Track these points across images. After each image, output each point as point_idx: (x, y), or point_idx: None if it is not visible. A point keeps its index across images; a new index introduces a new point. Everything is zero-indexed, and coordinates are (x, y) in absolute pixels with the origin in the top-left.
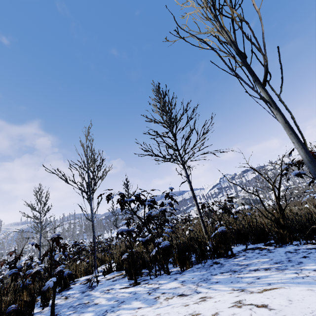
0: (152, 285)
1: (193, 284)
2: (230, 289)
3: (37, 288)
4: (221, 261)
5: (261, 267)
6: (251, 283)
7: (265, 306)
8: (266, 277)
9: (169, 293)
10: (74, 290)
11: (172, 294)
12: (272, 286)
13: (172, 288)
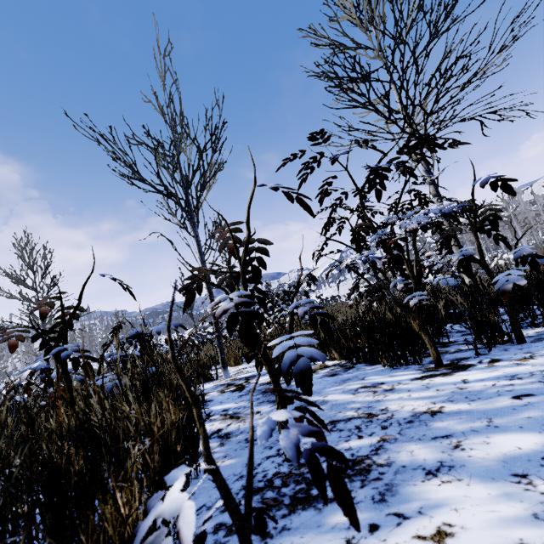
0: (541, 358)
1: None
2: None
3: None
4: None
5: None
6: None
7: None
8: None
9: None
10: (227, 403)
11: None
12: None
13: None
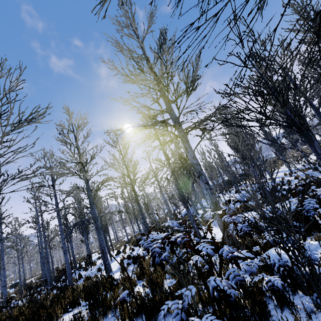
0: None
1: None
2: None
3: None
4: None
5: None
6: None
7: None
8: None
9: None
10: None
11: None
12: None
13: None
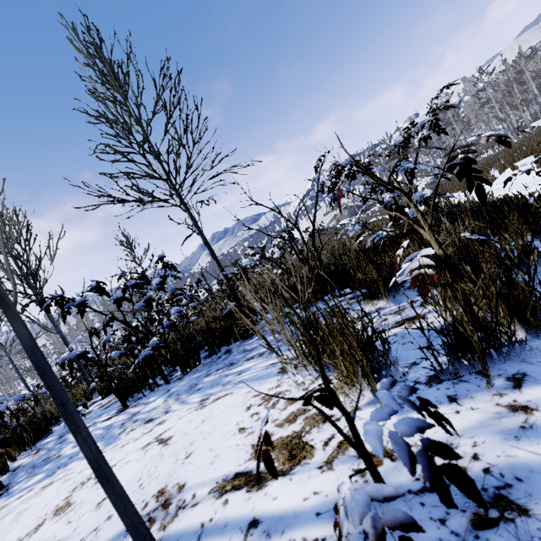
0: (138, 407)
1: (175, 397)
2: (201, 399)
3: None
4: (235, 347)
5: (259, 352)
6: (226, 385)
7: (168, 440)
8: (248, 370)
9: (141, 419)
10: (53, 436)
11: (141, 421)
12: (231, 390)
13: (150, 410)
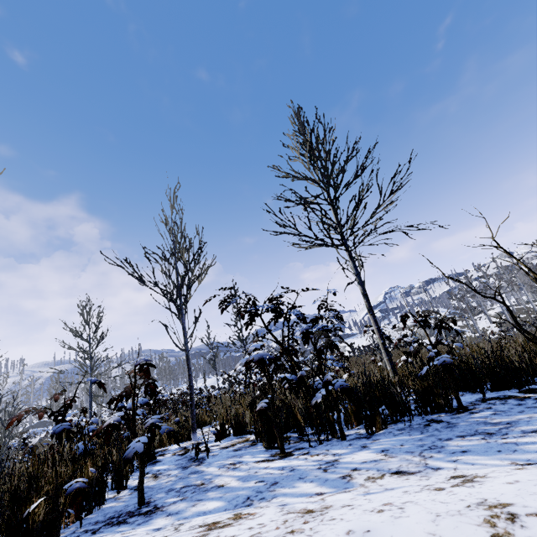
0: (319, 456)
1: (410, 454)
2: (507, 462)
3: (99, 460)
4: (445, 418)
5: None
6: None
7: None
8: None
9: (367, 469)
10: (165, 464)
11: (377, 471)
12: None
13: (369, 461)
